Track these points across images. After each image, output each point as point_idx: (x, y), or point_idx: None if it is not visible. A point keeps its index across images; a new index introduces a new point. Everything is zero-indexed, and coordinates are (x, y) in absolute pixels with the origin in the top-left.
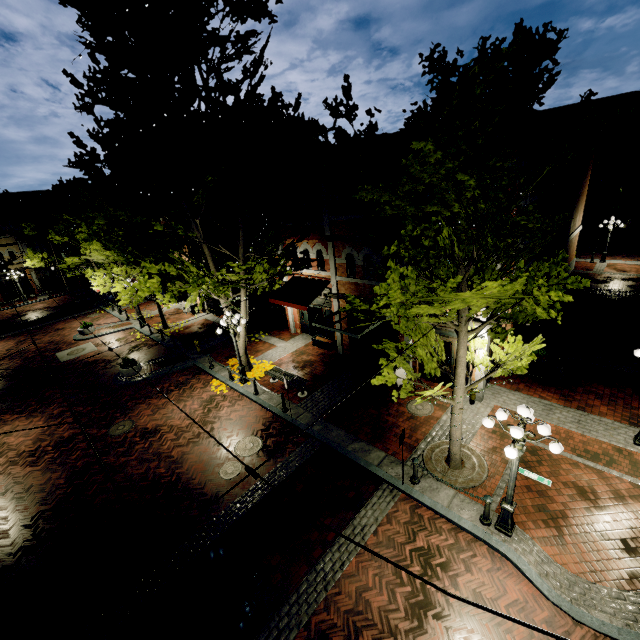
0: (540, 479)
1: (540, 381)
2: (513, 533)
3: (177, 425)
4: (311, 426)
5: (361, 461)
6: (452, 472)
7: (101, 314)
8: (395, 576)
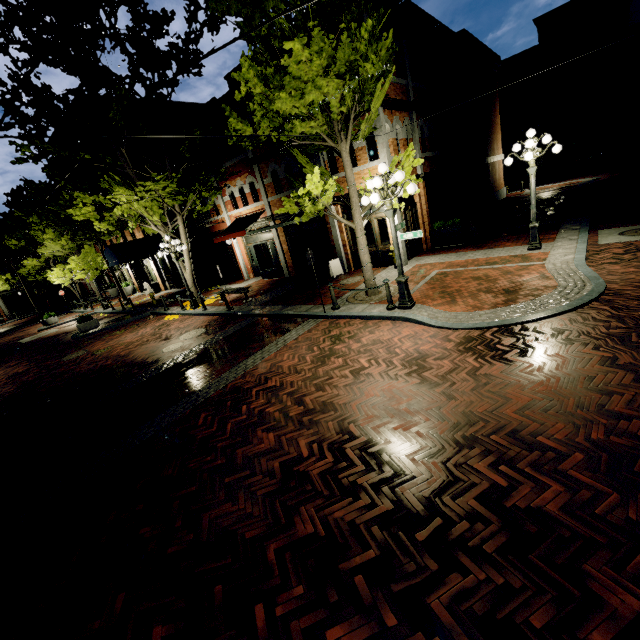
0: (415, 235)
1: (459, 247)
2: (413, 307)
3: (128, 342)
4: (251, 310)
5: (291, 313)
6: (370, 298)
7: (67, 315)
8: (307, 351)
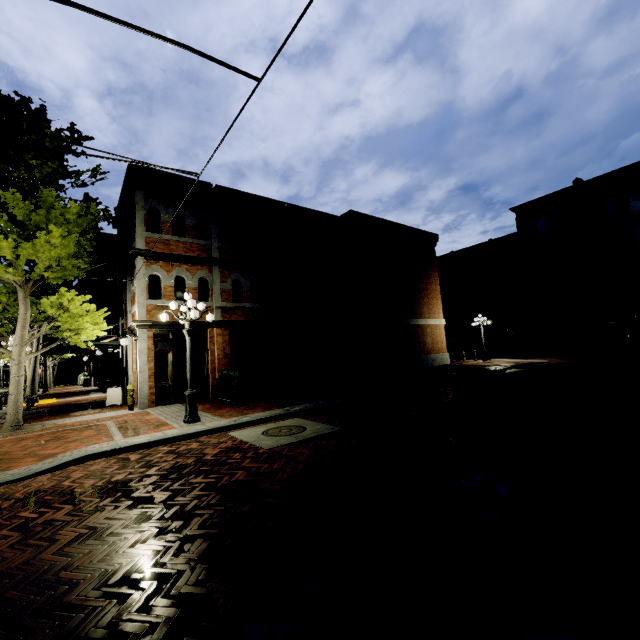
0: None
1: (224, 402)
2: None
3: None
4: None
5: None
6: None
7: None
8: None
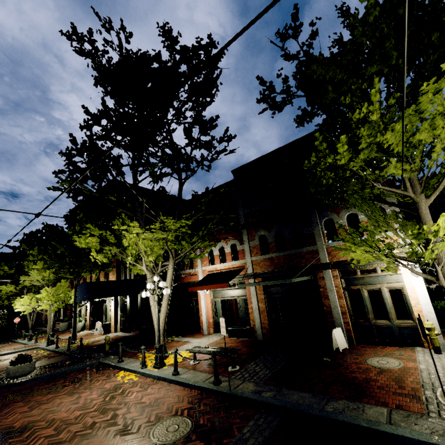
0: None
1: None
2: None
3: (61, 418)
4: (258, 393)
5: (359, 420)
6: None
7: (8, 344)
8: None
